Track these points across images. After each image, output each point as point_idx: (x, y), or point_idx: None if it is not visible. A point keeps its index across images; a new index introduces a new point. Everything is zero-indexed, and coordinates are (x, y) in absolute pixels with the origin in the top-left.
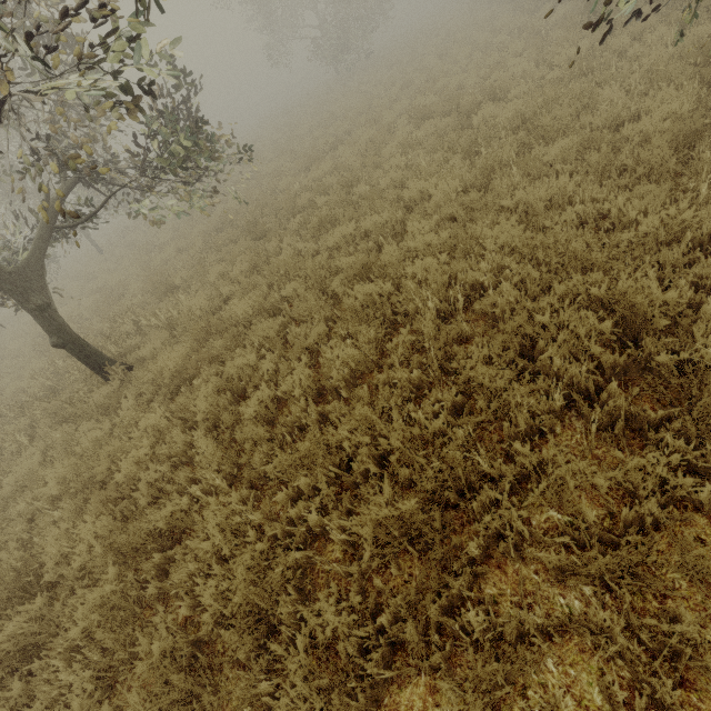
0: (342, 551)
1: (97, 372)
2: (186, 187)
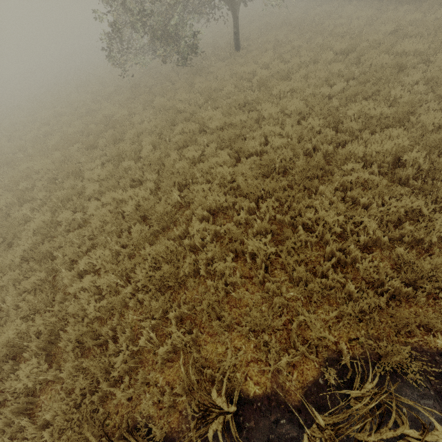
0: None
1: (237, 49)
2: None
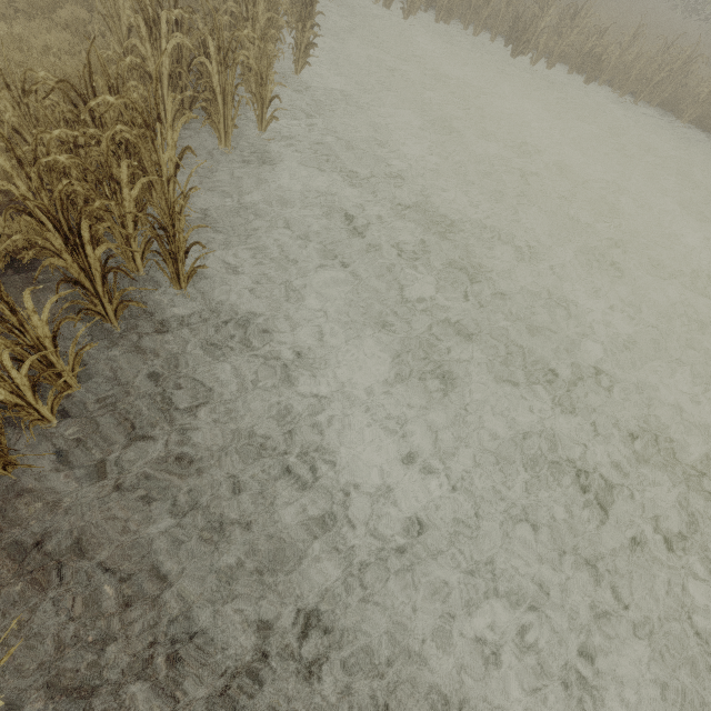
0: None
1: None
2: None
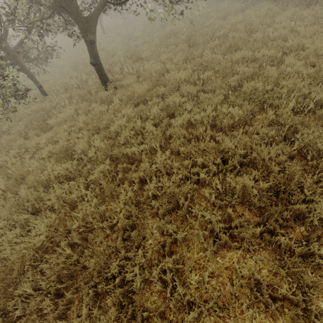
0: (209, 193)
1: (103, 84)
2: (169, 3)
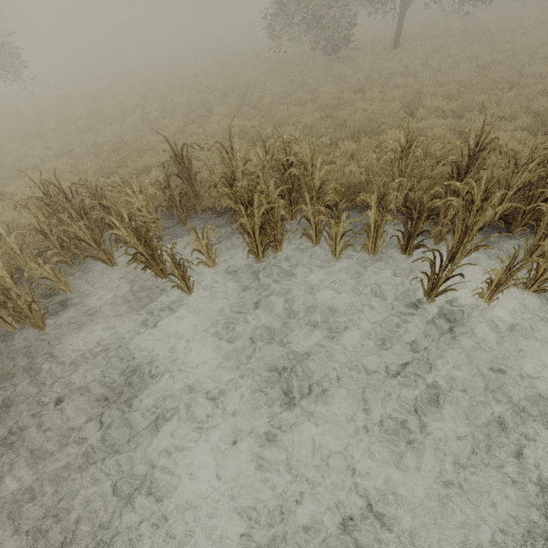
0: None
1: (394, 46)
2: None
